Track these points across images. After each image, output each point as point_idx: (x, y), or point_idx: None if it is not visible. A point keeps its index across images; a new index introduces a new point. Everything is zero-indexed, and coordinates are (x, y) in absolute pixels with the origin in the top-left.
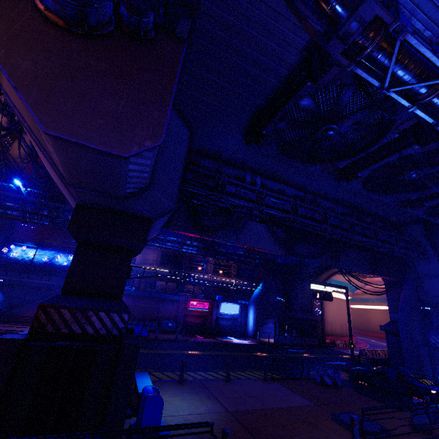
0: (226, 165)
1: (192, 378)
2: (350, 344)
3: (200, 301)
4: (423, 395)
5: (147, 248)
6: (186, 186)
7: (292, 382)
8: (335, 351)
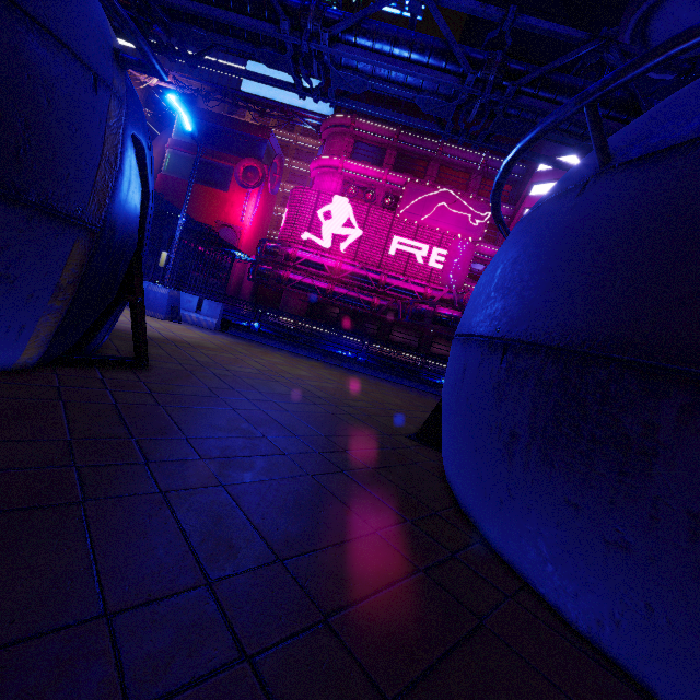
0: None
1: None
2: None
3: None
4: None
5: None
6: None
7: None
8: None
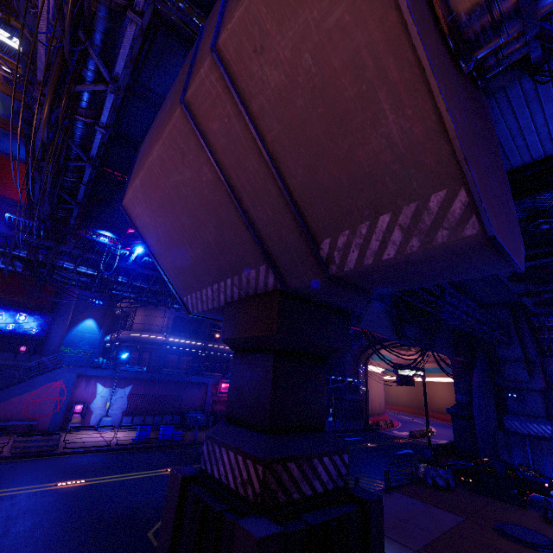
0: None
1: None
2: (428, 432)
3: None
4: (537, 489)
5: (153, 308)
6: None
7: (410, 489)
8: (384, 434)
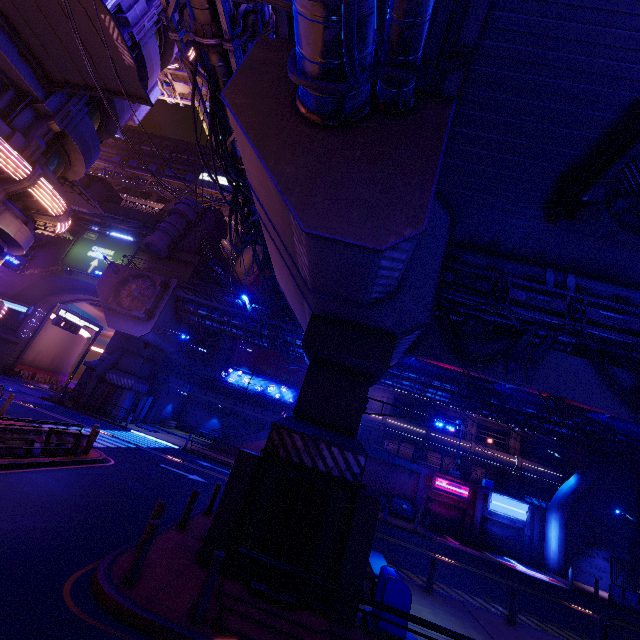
0: (508, 260)
1: (446, 593)
2: None
3: (454, 481)
4: None
5: (373, 388)
6: (444, 291)
7: None
8: None
